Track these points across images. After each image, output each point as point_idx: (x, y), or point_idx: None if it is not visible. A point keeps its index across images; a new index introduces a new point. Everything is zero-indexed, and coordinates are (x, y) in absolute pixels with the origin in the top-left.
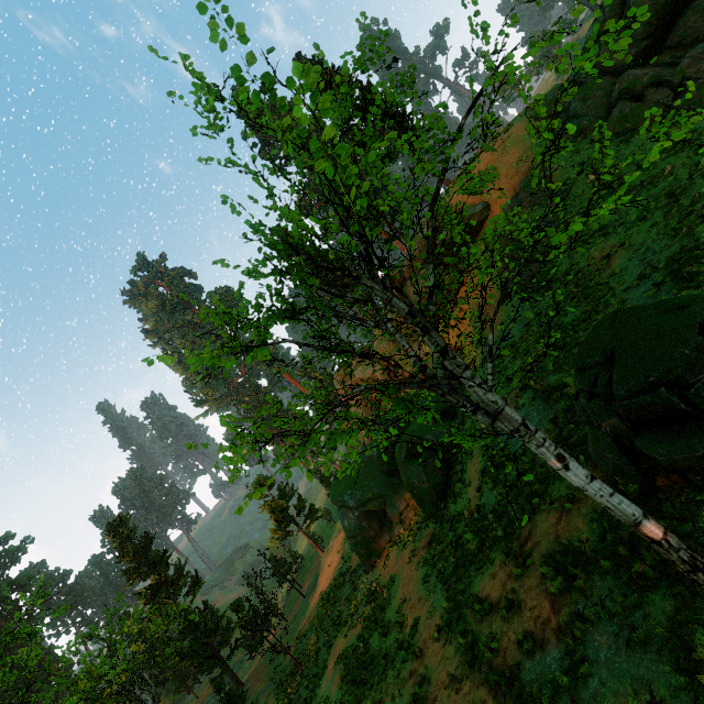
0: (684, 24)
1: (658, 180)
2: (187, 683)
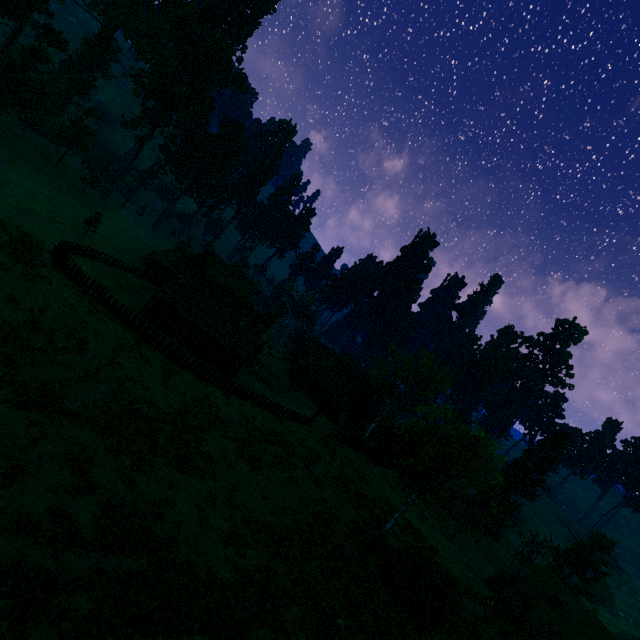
0: None
1: None
2: None
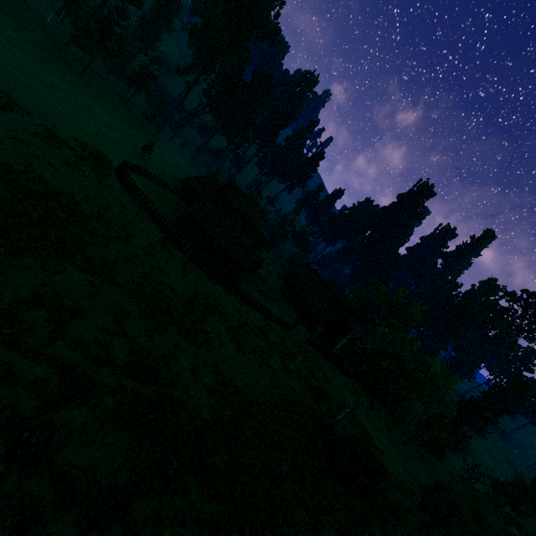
0: None
1: None
2: None
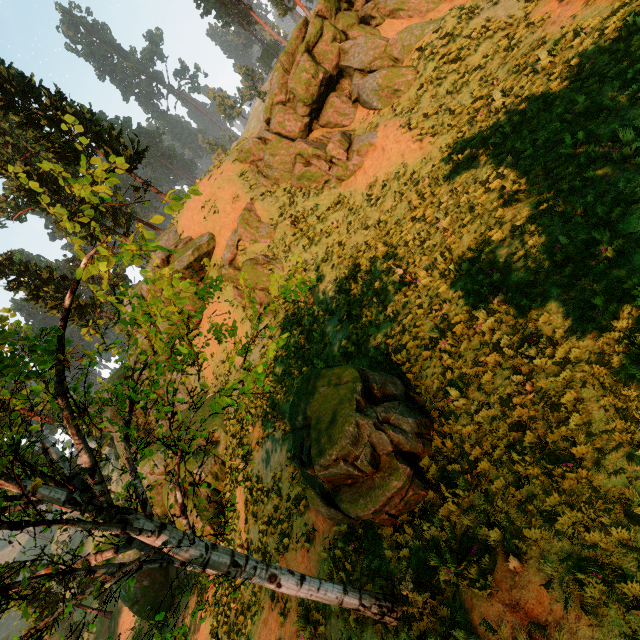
0: (327, 113)
1: (331, 231)
2: None
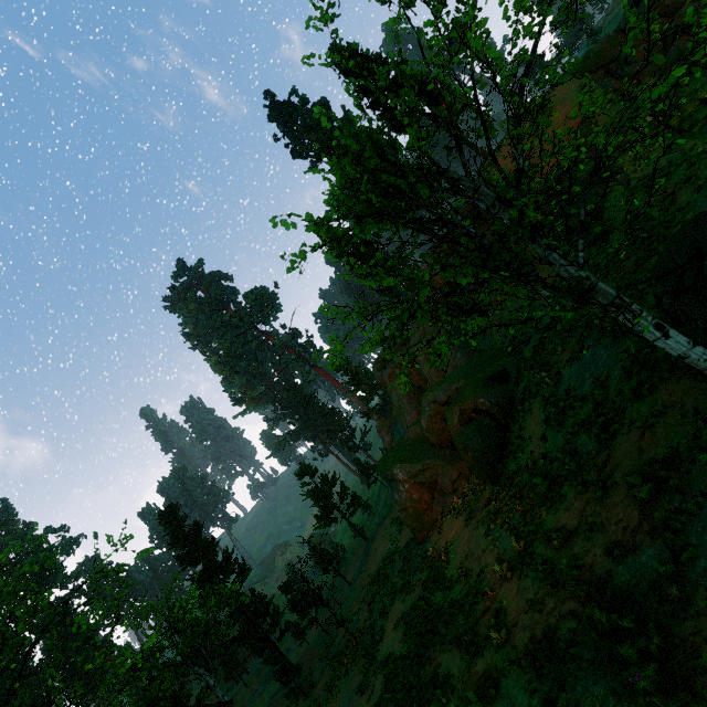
0: None
1: None
2: (235, 674)
